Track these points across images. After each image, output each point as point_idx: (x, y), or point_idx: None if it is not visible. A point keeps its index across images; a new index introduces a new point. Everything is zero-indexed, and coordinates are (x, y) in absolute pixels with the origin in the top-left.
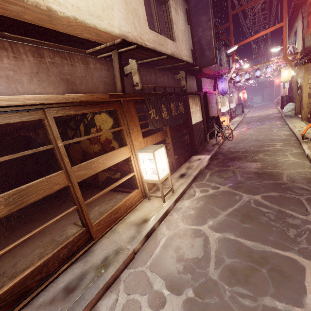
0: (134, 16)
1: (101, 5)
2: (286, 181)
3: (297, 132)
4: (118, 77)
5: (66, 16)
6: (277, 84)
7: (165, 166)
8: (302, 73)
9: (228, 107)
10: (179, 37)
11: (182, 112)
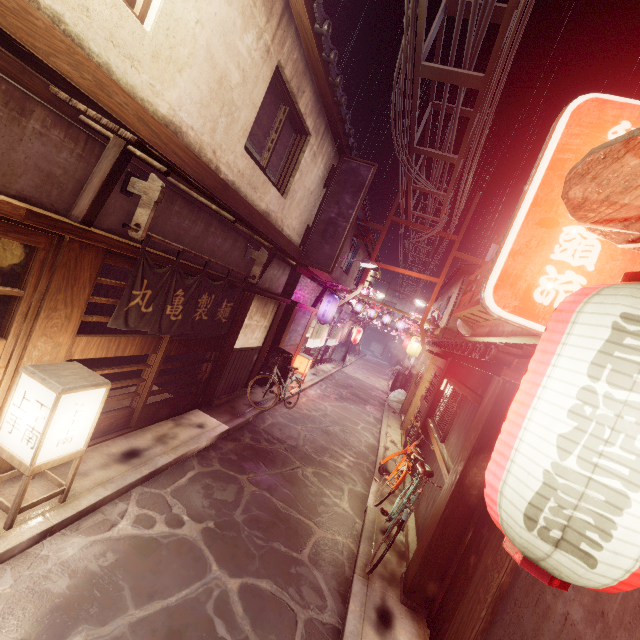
0: (224, 112)
1: (156, 46)
2: (305, 559)
3: (383, 449)
4: (94, 189)
5: None
6: (405, 346)
7: (81, 433)
8: (429, 361)
9: (323, 341)
10: (297, 195)
11: (223, 320)
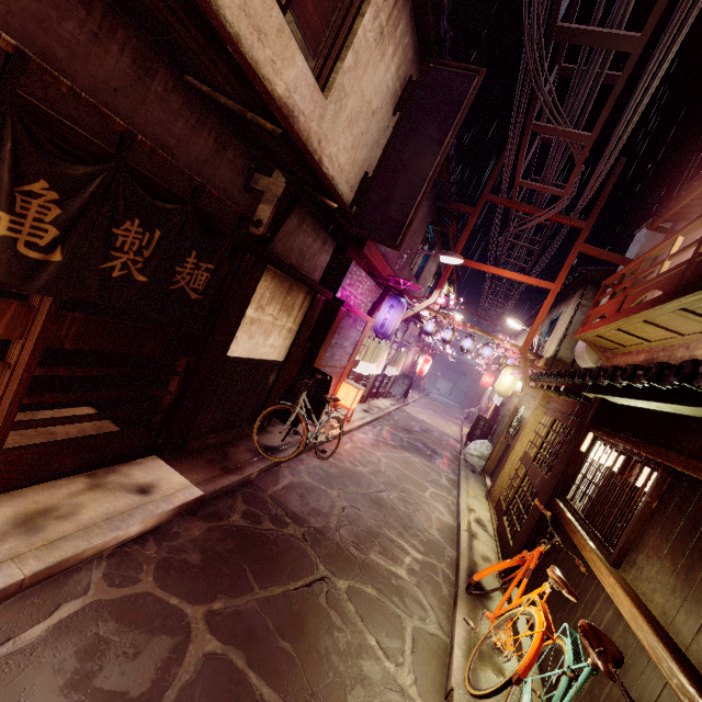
0: None
1: None
2: None
3: (466, 537)
4: None
5: None
6: (484, 384)
7: None
8: (535, 402)
9: (380, 368)
10: (348, 102)
11: (190, 294)
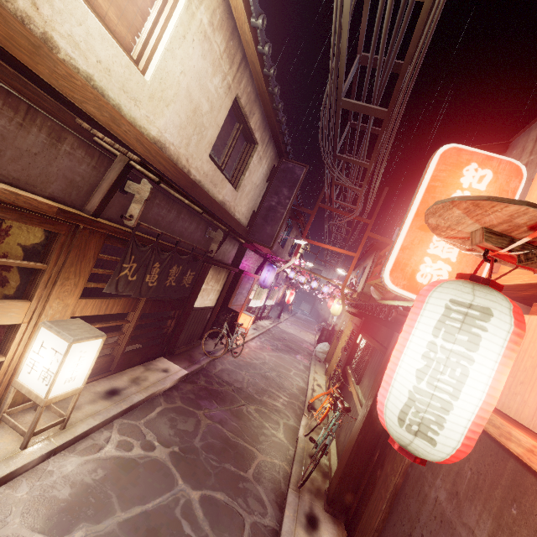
0: (196, 132)
1: (152, 91)
2: (250, 477)
3: (311, 391)
4: (104, 191)
5: (73, 65)
6: (329, 306)
7: (81, 374)
8: (348, 319)
9: (263, 302)
10: (246, 188)
11: (186, 285)
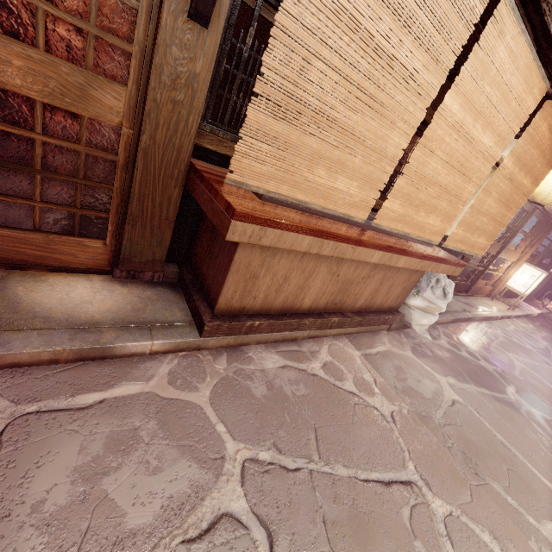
0: None
1: None
2: None
3: None
4: None
5: None
6: None
7: (532, 288)
8: None
9: None
10: None
11: None
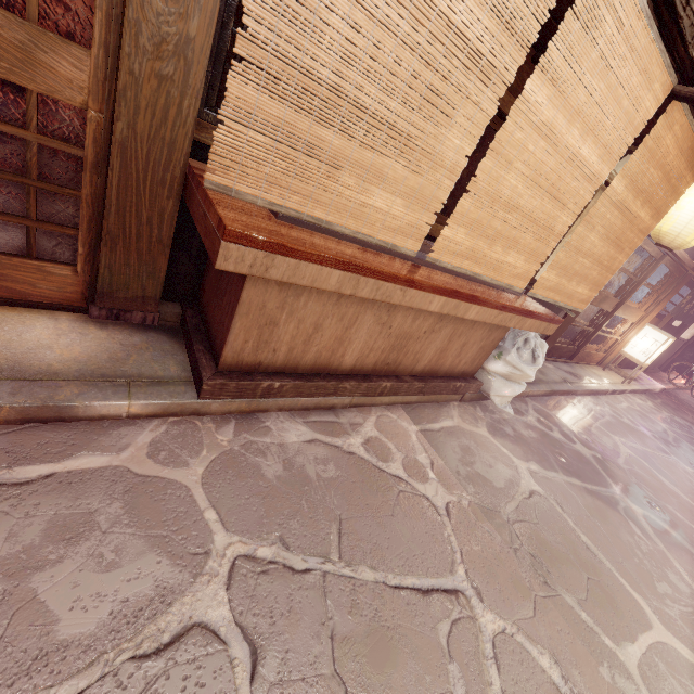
0: None
1: None
2: None
3: None
4: None
5: None
6: None
7: (654, 357)
8: None
9: None
10: None
11: None
